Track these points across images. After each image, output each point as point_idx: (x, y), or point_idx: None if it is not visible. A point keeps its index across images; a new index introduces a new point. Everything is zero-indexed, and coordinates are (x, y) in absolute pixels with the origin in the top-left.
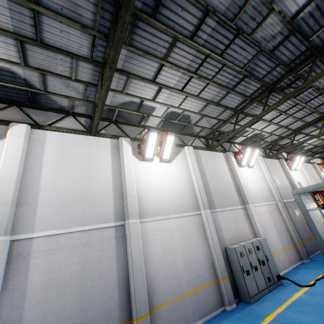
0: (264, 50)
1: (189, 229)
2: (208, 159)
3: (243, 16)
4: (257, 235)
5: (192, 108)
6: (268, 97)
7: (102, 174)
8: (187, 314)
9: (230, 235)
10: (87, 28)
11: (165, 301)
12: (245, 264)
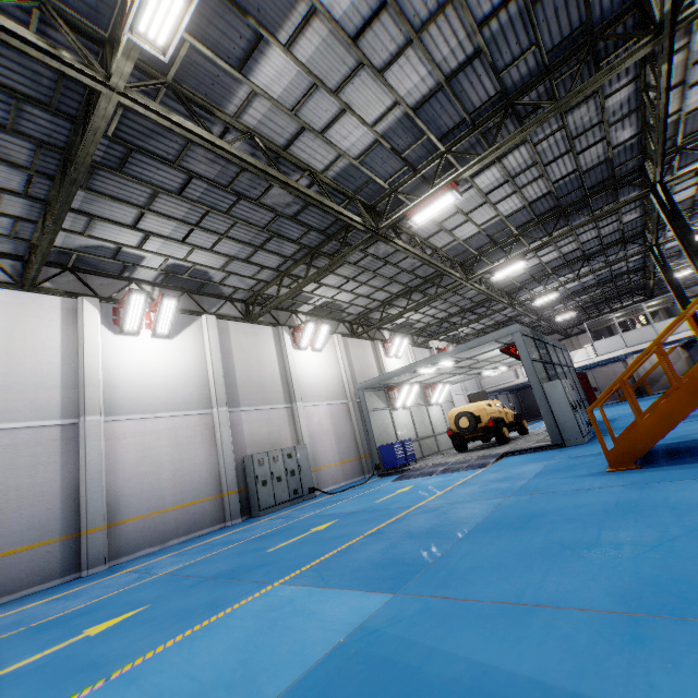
0: (282, 215)
1: (188, 432)
2: (244, 336)
3: (241, 184)
4: (301, 443)
5: (207, 262)
6: (310, 263)
7: (43, 353)
8: (167, 530)
9: (257, 441)
10: (21, 167)
11: (134, 516)
12: (264, 473)
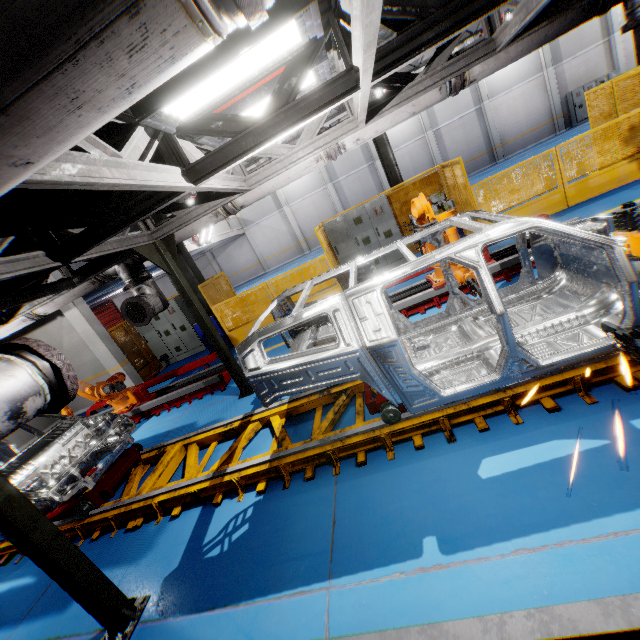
0: None
1: (530, 92)
2: None
3: None
4: (614, 68)
5: None
6: None
7: None
8: (526, 143)
9: (575, 81)
10: None
11: (511, 139)
12: (580, 101)
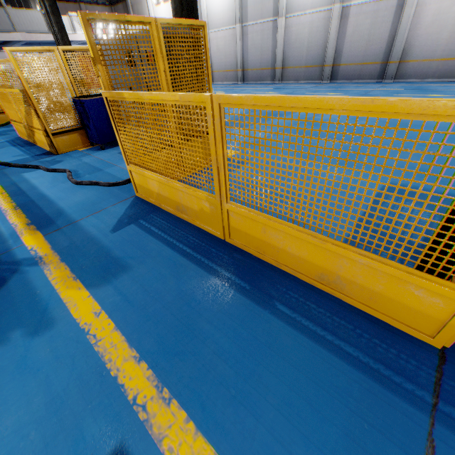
0: None
1: None
2: None
3: None
4: None
5: None
6: None
7: None
8: (427, 72)
9: None
10: None
11: (414, 60)
12: None
